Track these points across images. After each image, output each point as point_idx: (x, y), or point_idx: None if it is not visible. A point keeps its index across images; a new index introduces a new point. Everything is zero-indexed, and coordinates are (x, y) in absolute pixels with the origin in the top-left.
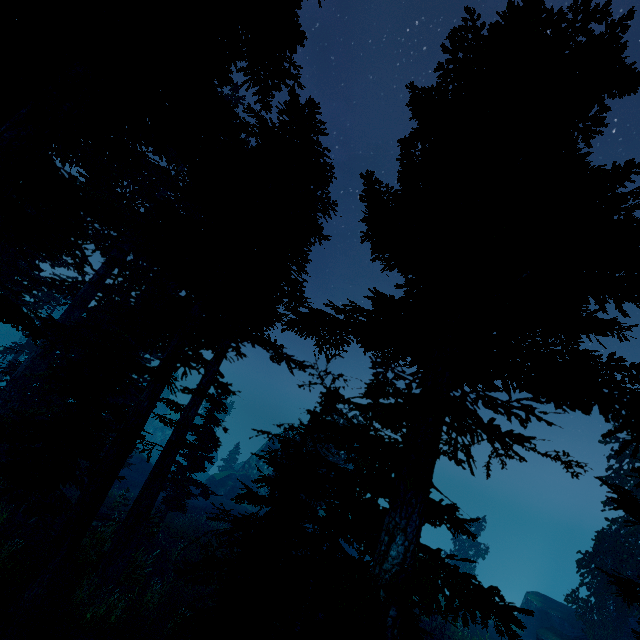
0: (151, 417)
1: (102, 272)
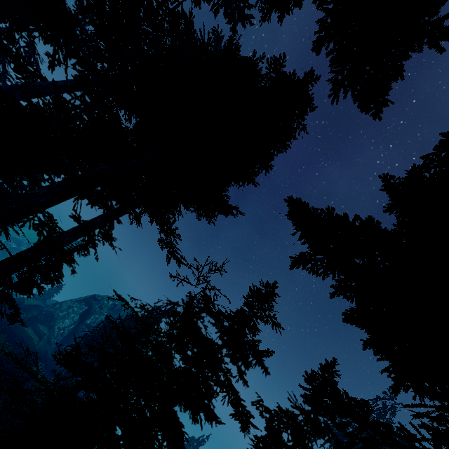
0: (29, 218)
1: (68, 84)
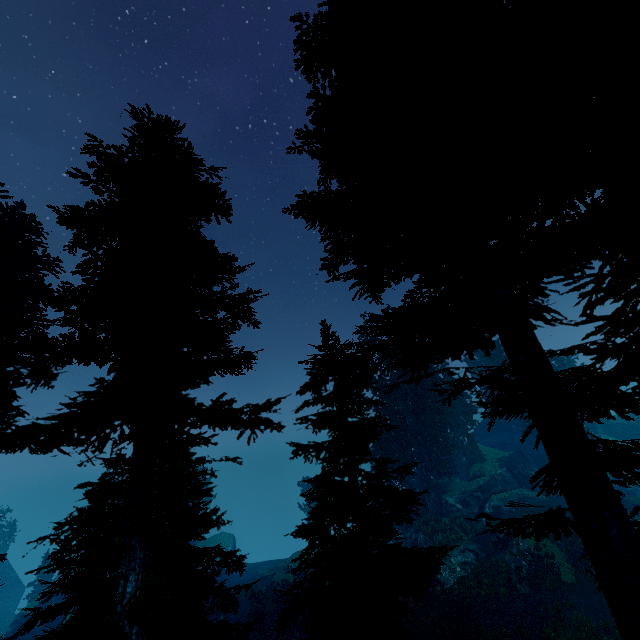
0: None
1: None
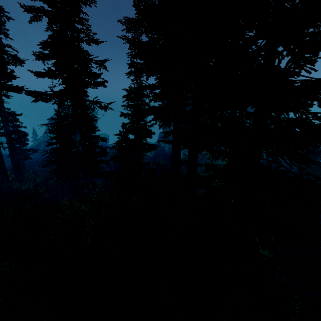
0: None
1: None
